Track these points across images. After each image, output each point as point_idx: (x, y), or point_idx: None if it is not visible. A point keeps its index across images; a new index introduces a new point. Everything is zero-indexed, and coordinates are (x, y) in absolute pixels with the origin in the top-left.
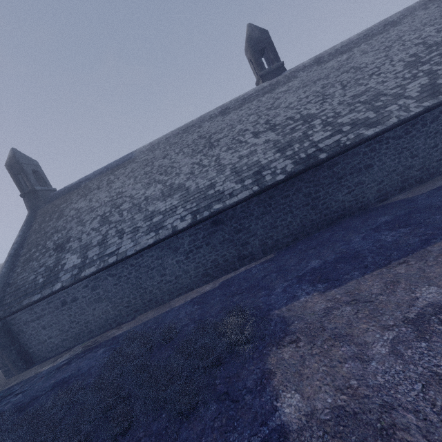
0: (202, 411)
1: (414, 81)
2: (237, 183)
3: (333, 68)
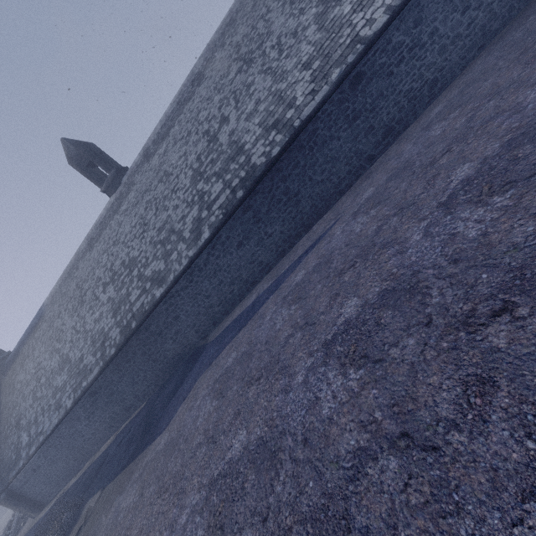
0: None
1: (191, 210)
2: (93, 356)
3: (155, 169)
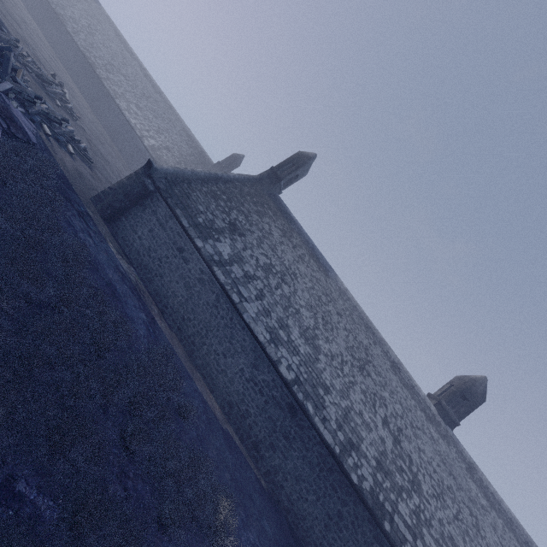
0: (165, 542)
1: None
2: (336, 421)
3: (470, 491)
